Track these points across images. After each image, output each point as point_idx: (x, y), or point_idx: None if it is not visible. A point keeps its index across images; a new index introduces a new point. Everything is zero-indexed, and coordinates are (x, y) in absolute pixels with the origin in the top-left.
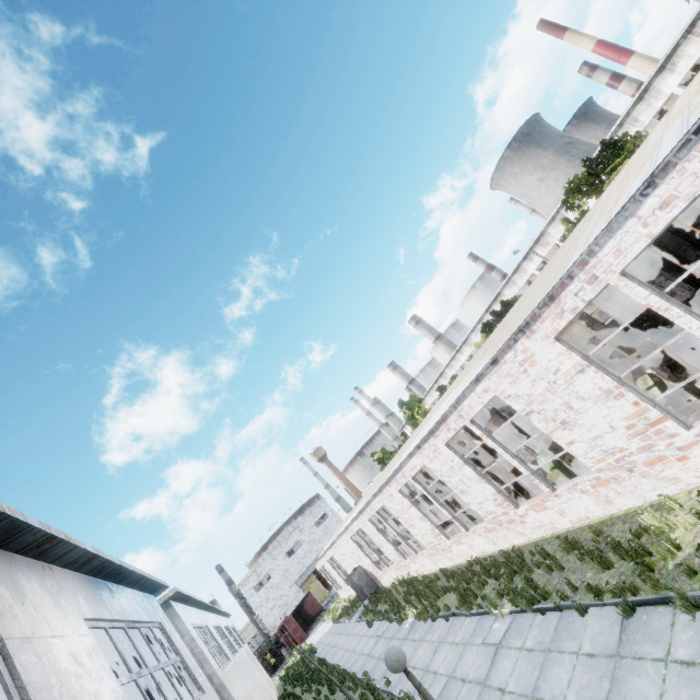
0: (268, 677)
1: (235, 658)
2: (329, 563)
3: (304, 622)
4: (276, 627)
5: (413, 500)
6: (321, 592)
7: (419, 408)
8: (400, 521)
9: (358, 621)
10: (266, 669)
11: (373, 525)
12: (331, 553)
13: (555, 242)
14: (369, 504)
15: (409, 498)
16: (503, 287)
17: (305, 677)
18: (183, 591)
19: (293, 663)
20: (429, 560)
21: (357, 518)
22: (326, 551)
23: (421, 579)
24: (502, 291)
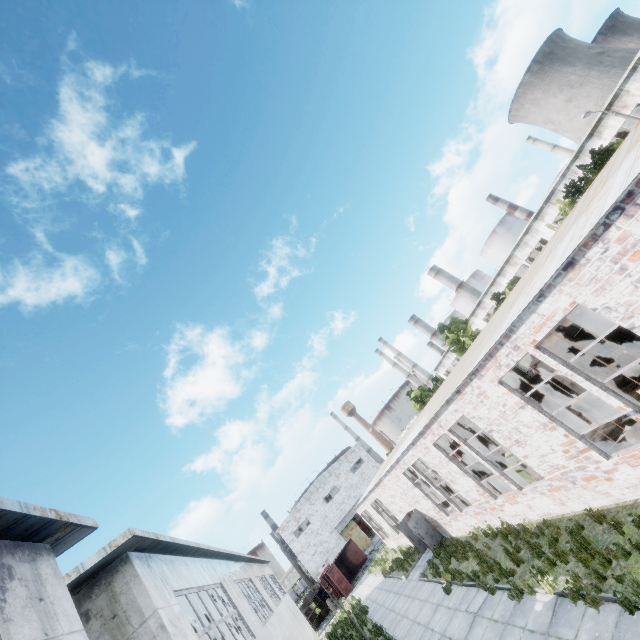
0: (313, 634)
1: (266, 628)
2: (373, 508)
3: (348, 571)
4: (318, 574)
5: (527, 396)
6: (362, 539)
7: (464, 331)
8: (495, 437)
9: (421, 581)
10: (311, 620)
11: (440, 451)
12: (376, 496)
13: (636, 101)
14: (435, 419)
15: (519, 392)
16: (558, 181)
17: None
18: (160, 535)
19: (341, 620)
20: (547, 498)
21: (414, 445)
22: (369, 493)
23: (531, 527)
24: (557, 187)
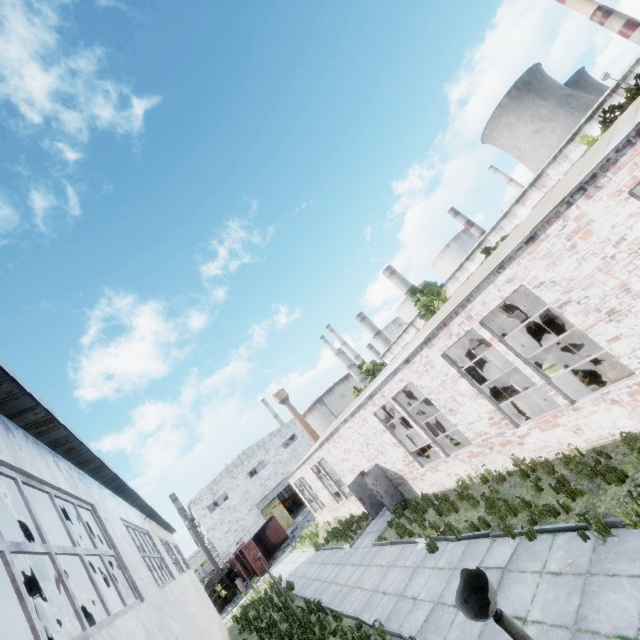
0: (218, 617)
1: (163, 593)
2: (314, 472)
3: (265, 551)
4: (229, 554)
5: None
6: (284, 519)
7: (437, 295)
8: (568, 313)
9: (378, 545)
10: (214, 604)
11: (450, 364)
12: (323, 454)
13: None
14: (464, 307)
15: None
16: (548, 164)
17: (286, 630)
18: None
19: (255, 600)
20: (621, 409)
21: (408, 362)
22: (314, 453)
23: (577, 456)
24: (545, 171)
